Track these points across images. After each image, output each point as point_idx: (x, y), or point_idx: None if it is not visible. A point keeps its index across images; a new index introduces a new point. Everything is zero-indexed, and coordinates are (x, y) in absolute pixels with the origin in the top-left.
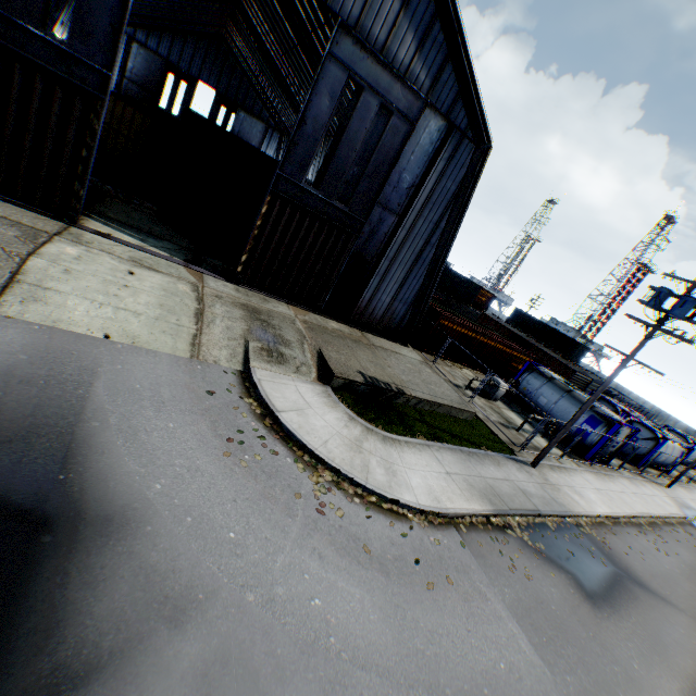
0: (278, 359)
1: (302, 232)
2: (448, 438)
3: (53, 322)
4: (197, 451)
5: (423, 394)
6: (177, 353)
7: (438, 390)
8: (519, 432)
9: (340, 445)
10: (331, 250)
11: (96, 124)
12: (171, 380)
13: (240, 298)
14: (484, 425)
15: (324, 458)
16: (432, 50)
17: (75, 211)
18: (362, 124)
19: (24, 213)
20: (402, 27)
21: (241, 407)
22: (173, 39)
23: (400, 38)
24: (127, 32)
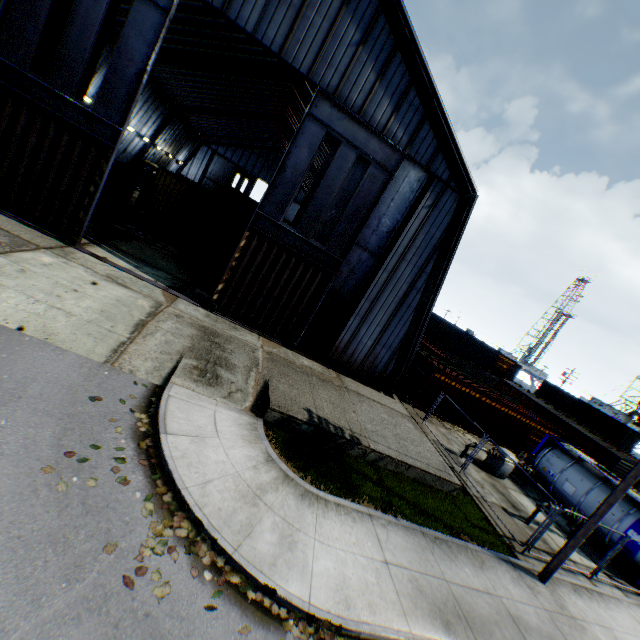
0: (210, 380)
1: (279, 266)
2: (409, 512)
3: None
4: (7, 458)
5: (388, 448)
6: (91, 356)
7: (413, 449)
8: (529, 524)
9: (229, 489)
10: (307, 286)
11: (105, 167)
12: (57, 377)
13: (205, 321)
14: (474, 505)
15: (190, 501)
16: (408, 112)
17: (77, 235)
18: (340, 172)
19: (31, 232)
20: (379, 94)
21: (124, 420)
22: (243, 151)
23: (377, 102)
24: (212, 148)
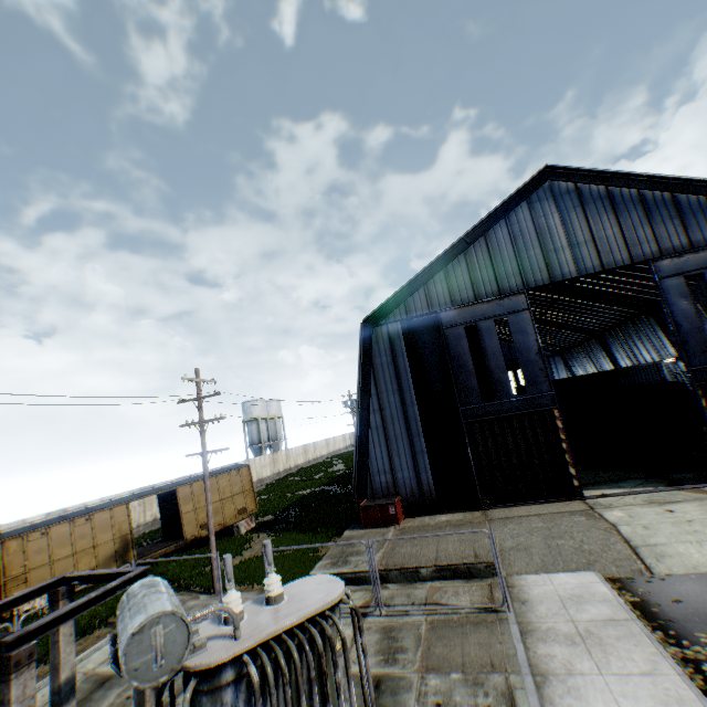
0: None
1: None
2: None
3: (691, 568)
4: None
5: None
6: None
7: None
8: None
9: None
10: None
11: (558, 424)
12: None
13: None
14: None
15: None
16: None
17: (577, 488)
18: None
19: (557, 505)
20: (690, 224)
21: None
22: None
23: (695, 230)
24: None
